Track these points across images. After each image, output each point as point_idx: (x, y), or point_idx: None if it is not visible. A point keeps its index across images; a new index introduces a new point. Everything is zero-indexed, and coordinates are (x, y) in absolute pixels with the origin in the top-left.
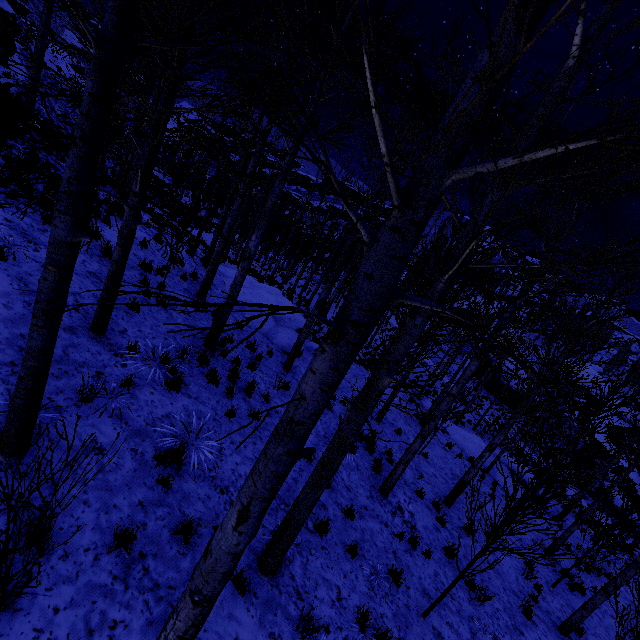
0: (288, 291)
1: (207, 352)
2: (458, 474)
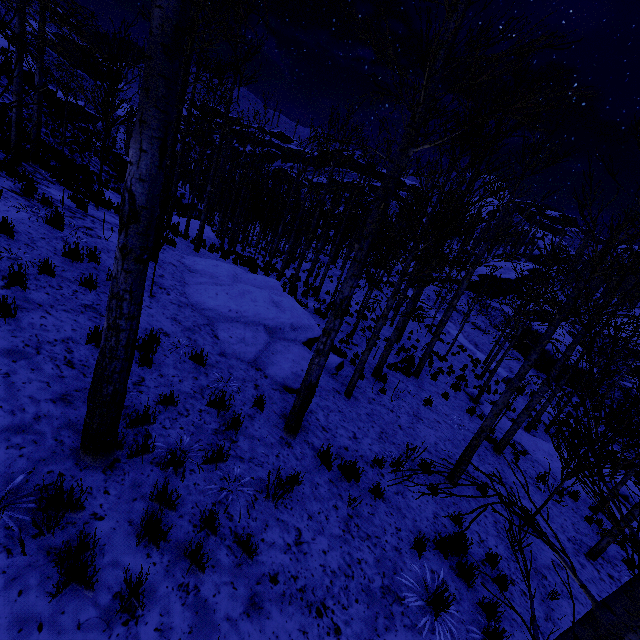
0: (290, 279)
1: (92, 462)
2: (575, 536)
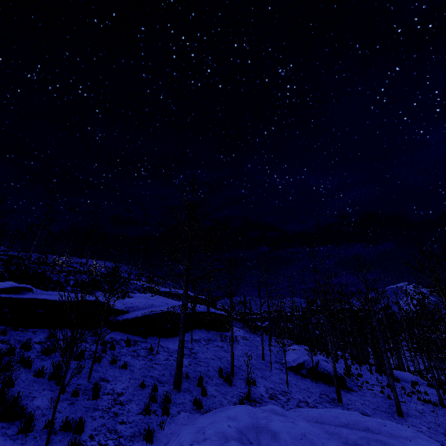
0: None
1: None
2: None
